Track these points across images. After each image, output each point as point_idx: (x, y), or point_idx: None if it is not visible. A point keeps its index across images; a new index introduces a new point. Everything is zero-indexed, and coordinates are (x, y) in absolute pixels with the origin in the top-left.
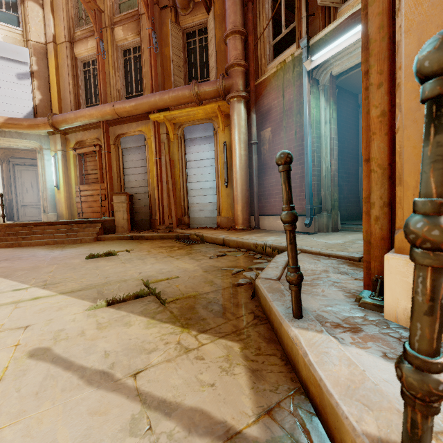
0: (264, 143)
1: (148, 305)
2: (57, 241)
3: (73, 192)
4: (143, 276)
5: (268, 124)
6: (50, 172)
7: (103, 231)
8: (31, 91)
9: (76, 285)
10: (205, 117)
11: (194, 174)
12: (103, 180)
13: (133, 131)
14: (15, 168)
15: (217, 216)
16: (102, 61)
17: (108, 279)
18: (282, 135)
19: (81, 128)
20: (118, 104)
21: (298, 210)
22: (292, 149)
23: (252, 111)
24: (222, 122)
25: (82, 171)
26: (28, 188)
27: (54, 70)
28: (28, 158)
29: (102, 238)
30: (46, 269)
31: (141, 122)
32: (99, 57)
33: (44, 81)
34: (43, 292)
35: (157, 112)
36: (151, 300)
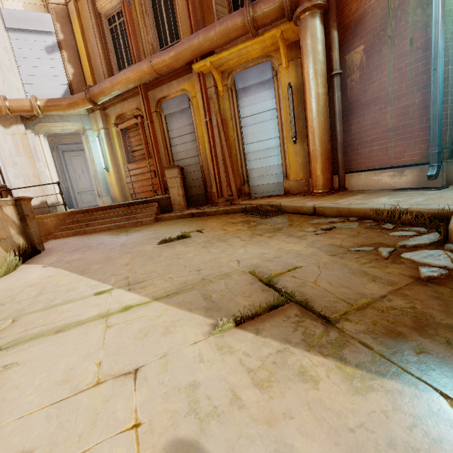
0: (352, 71)
1: (303, 325)
2: (119, 226)
3: (122, 172)
4: (247, 266)
5: (358, 40)
6: (97, 154)
7: (160, 211)
8: (62, 66)
9: (167, 284)
10: (261, 54)
11: (251, 133)
12: (150, 155)
13: (175, 92)
14: (65, 155)
15: (284, 180)
16: (128, 8)
17: (202, 273)
18: (384, 51)
19: (118, 99)
20: (155, 58)
21: (413, 158)
22: (404, 68)
23: (333, 26)
24: (285, 55)
25: (127, 148)
26: (80, 174)
27: (80, 35)
28: (74, 143)
29: (161, 218)
30: (120, 261)
31: (182, 78)
32: (124, 3)
33: (73, 51)
34: (132, 297)
35: (200, 60)
36: (298, 312)
